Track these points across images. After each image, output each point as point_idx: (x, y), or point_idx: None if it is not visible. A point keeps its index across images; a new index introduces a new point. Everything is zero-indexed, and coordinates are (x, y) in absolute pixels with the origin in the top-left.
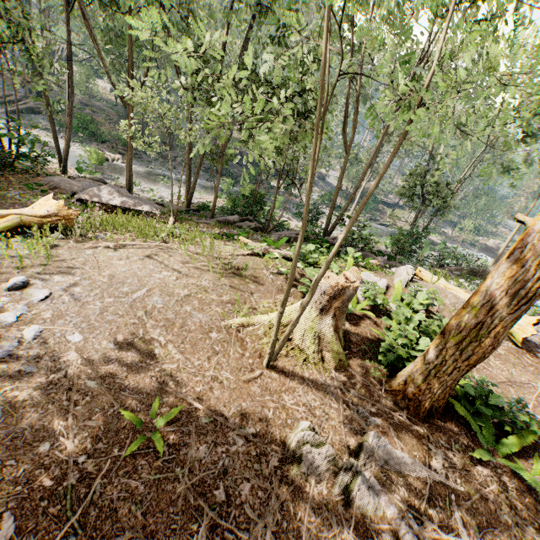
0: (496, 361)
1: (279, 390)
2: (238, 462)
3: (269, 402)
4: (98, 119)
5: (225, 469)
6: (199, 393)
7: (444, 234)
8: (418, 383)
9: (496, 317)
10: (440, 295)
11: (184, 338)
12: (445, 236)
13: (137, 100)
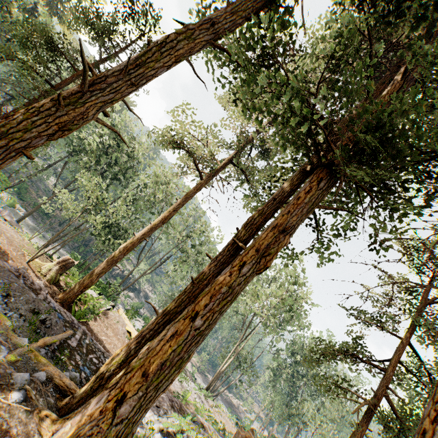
0: (112, 333)
1: (25, 266)
2: (4, 259)
3: (20, 264)
4: (32, 190)
5: (0, 257)
6: (5, 249)
7: (205, 376)
8: (68, 292)
9: (96, 272)
10: (117, 316)
11: (10, 242)
12: (204, 377)
13: (58, 195)
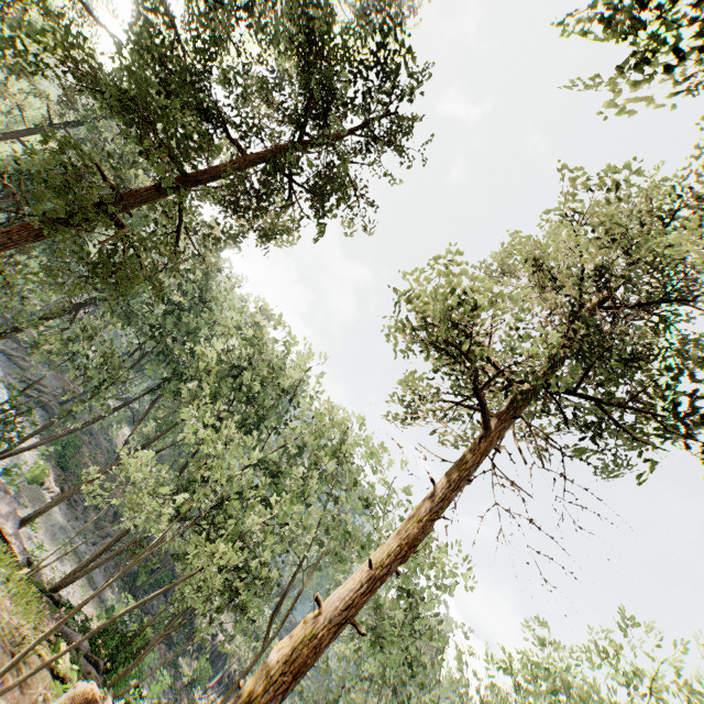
0: None
1: None
2: None
3: None
4: (86, 449)
5: None
6: None
7: None
8: None
9: None
10: None
11: None
12: None
13: (125, 462)
